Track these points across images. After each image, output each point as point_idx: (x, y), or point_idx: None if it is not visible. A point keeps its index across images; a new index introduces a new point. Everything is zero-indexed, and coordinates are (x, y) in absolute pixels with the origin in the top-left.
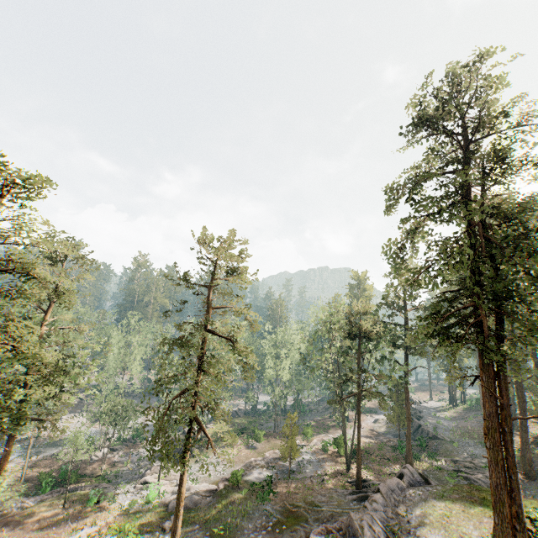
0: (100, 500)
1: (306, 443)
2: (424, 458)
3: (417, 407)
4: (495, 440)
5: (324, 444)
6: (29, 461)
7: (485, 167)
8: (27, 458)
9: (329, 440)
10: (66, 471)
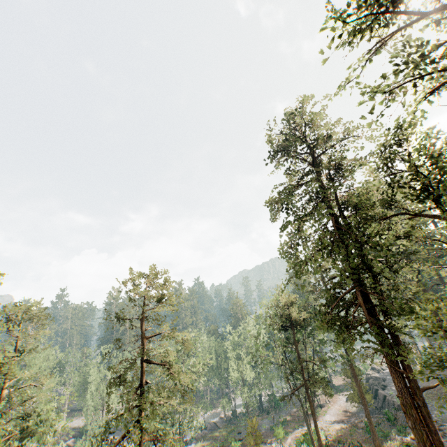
0: None
1: (280, 445)
2: (394, 434)
3: (380, 375)
4: (414, 417)
5: (296, 442)
6: None
7: (328, 174)
8: None
9: (300, 437)
10: None
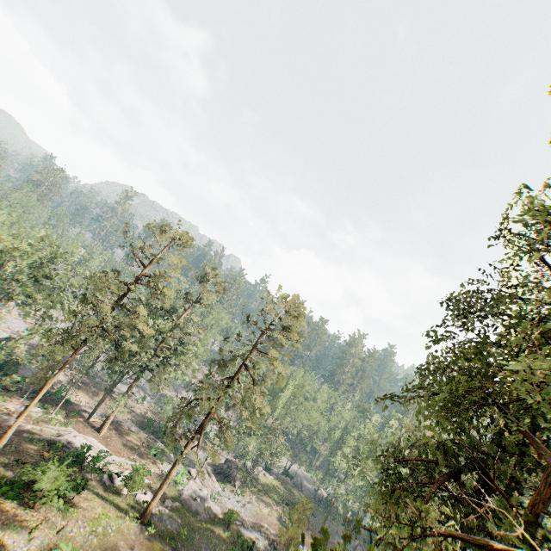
0: (159, 458)
1: None
2: None
3: None
4: None
5: None
6: (155, 409)
7: None
8: (151, 403)
9: None
10: (162, 427)
